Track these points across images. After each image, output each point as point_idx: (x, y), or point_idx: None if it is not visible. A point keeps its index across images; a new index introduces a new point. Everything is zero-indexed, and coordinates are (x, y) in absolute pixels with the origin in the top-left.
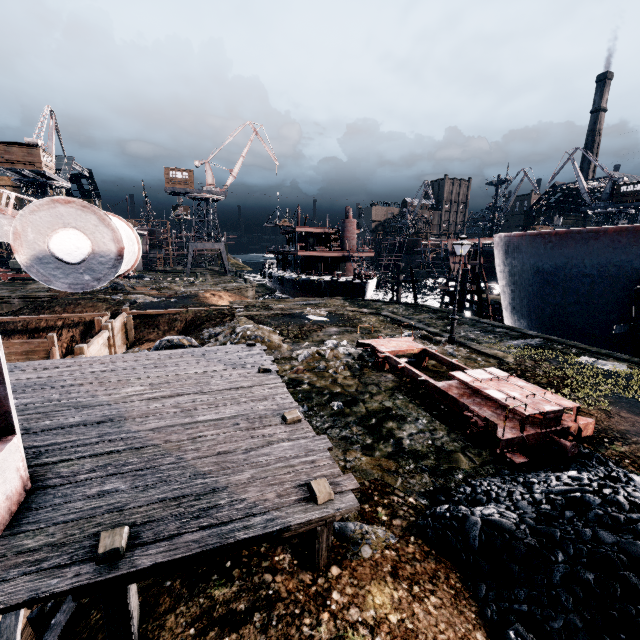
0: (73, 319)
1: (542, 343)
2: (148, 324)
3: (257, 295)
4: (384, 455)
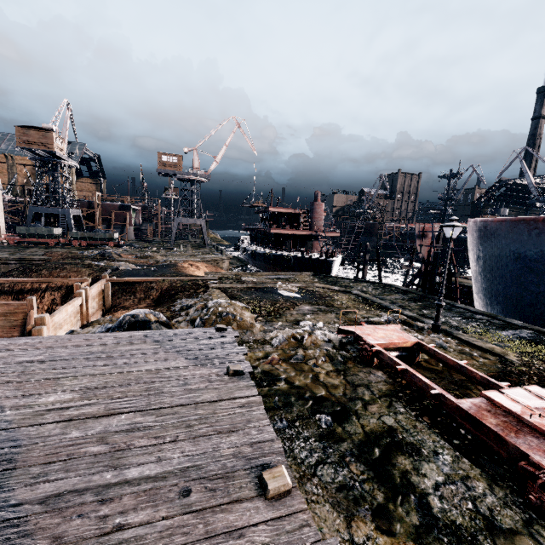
0: (57, 283)
1: (535, 336)
2: (125, 291)
3: (231, 266)
4: (410, 534)
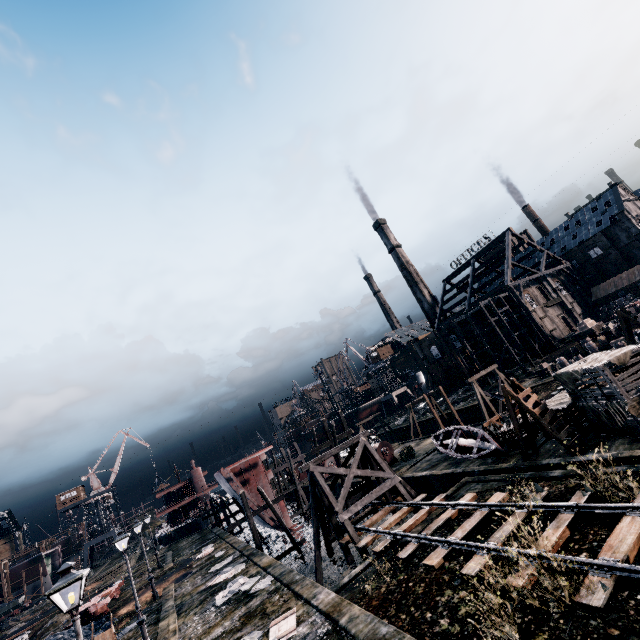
0: None
1: (211, 540)
2: None
3: None
4: None
